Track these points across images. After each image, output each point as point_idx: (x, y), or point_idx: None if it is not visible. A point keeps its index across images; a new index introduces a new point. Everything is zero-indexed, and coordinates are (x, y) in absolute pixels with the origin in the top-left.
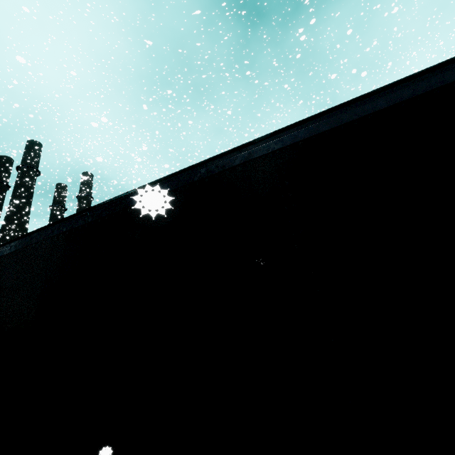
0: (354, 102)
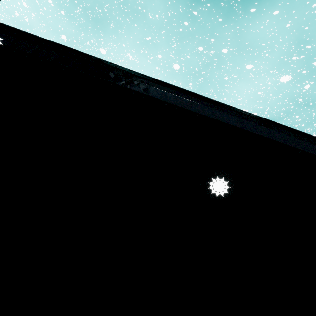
0: (93, 59)
